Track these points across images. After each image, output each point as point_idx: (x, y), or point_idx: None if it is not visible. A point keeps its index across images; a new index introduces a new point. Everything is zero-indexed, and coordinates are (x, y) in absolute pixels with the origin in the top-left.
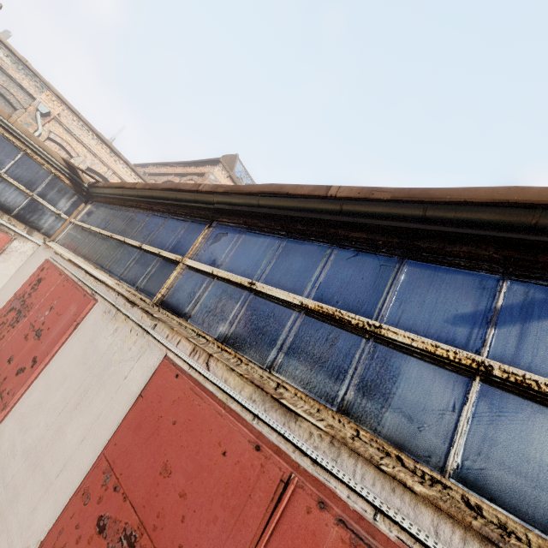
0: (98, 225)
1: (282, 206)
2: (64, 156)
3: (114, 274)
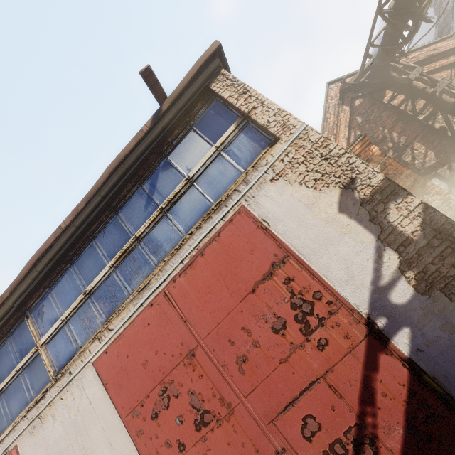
0: None
1: (51, 257)
2: None
3: (1, 431)
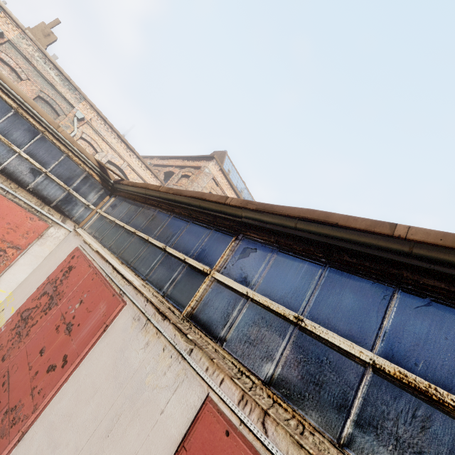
0: (122, 219)
1: (326, 234)
2: (91, 151)
3: (139, 273)
